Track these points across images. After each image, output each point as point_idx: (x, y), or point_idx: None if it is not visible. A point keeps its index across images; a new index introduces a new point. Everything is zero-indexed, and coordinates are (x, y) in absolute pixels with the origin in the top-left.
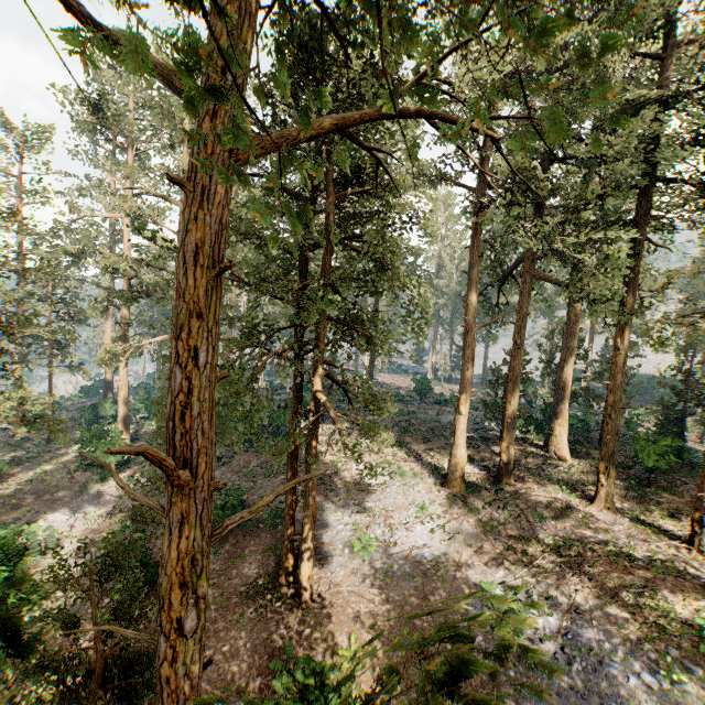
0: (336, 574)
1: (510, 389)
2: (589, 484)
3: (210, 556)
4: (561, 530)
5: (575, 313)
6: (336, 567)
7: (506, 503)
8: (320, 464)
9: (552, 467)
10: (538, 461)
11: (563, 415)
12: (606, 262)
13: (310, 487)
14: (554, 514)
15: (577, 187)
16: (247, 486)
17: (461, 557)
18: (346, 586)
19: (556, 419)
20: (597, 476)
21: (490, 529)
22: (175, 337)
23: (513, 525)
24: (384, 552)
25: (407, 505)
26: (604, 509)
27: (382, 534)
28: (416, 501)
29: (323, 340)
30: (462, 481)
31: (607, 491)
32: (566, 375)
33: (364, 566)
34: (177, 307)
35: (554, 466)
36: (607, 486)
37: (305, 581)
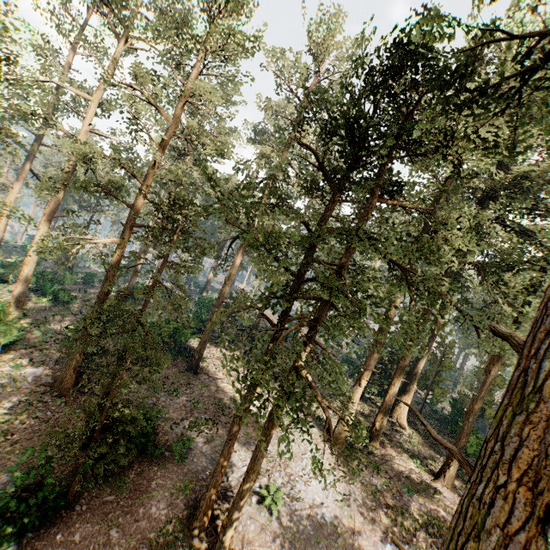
0: (247, 527)
1: (398, 374)
2: (428, 457)
3: (113, 486)
4: (422, 504)
5: (440, 322)
6: (246, 519)
7: (378, 468)
8: (218, 391)
9: (398, 434)
10: (387, 425)
11: (410, 393)
12: (522, 317)
13: (261, 452)
14: (415, 487)
15: (504, 249)
16: (150, 401)
17: (355, 524)
18: (258, 545)
19: (404, 394)
20: (446, 460)
21: (371, 494)
22: (533, 488)
23: (388, 493)
24: (288, 506)
25: (300, 454)
26: (444, 486)
27: (284, 485)
28: (308, 452)
29: (320, 322)
30: (345, 440)
31: (451, 473)
32: (421, 364)
33: (272, 521)
34: (548, 445)
35: (399, 433)
36: (452, 470)
37: (227, 541)
